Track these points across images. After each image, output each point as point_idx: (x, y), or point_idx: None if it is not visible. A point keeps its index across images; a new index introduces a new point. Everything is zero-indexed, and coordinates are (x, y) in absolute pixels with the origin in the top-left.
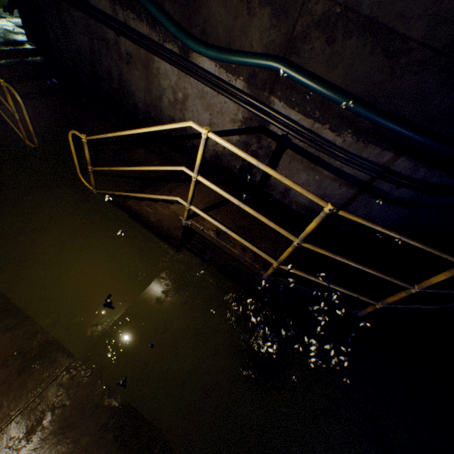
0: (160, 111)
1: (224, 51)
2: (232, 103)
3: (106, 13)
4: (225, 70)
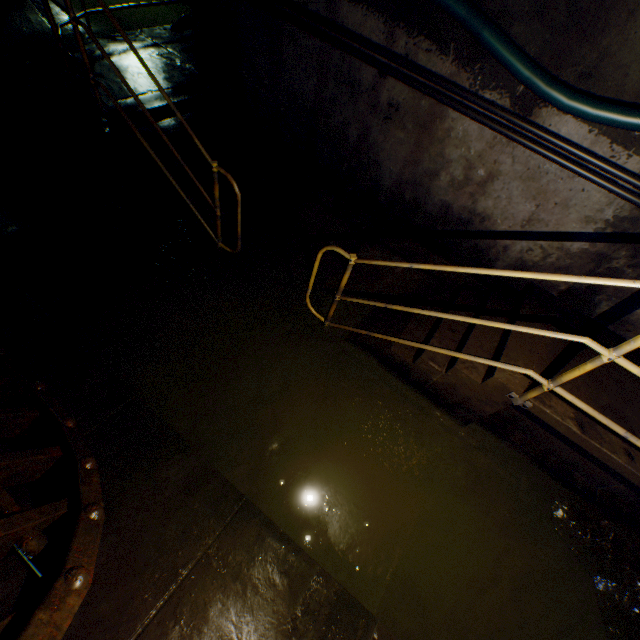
0: (425, 193)
1: (638, 111)
2: (598, 193)
3: (369, 40)
4: (609, 139)
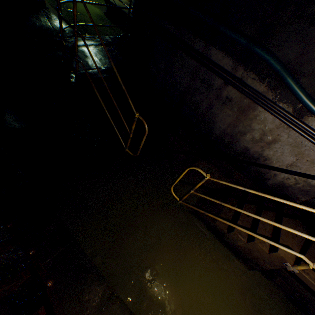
0: (236, 141)
1: None
2: None
3: (223, 67)
4: None
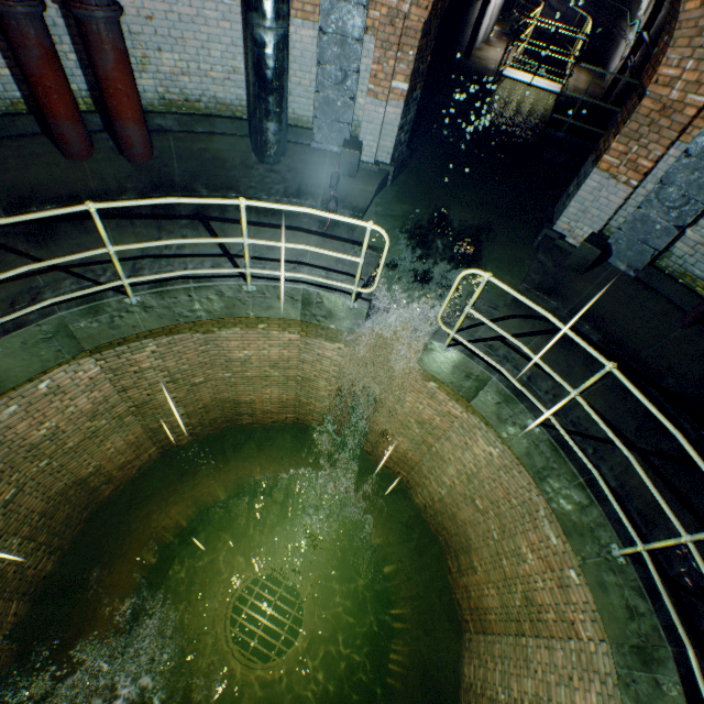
0: None
1: None
2: None
3: None
4: None
